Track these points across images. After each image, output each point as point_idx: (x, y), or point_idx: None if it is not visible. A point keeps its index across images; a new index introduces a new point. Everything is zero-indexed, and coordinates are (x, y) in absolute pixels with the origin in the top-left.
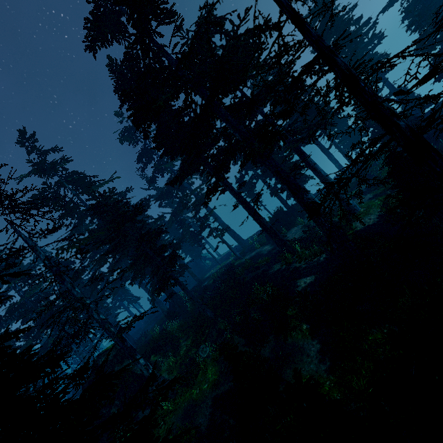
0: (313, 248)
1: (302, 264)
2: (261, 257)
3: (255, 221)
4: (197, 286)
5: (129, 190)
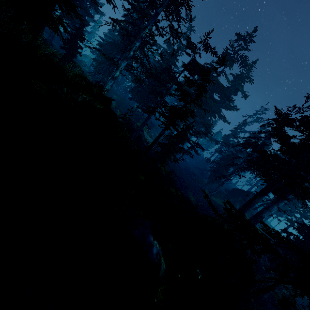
0: None
1: None
2: None
3: None
4: None
5: None
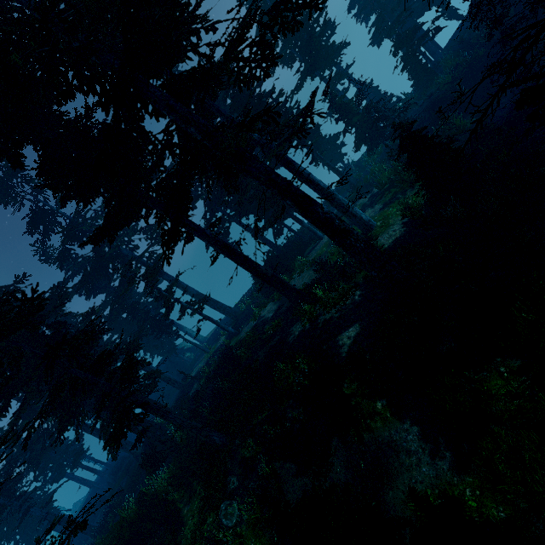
0: (338, 287)
1: (333, 314)
2: (267, 322)
3: (249, 272)
4: (183, 396)
5: (21, 280)
